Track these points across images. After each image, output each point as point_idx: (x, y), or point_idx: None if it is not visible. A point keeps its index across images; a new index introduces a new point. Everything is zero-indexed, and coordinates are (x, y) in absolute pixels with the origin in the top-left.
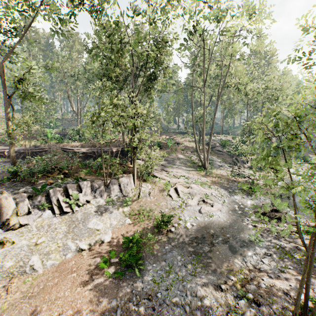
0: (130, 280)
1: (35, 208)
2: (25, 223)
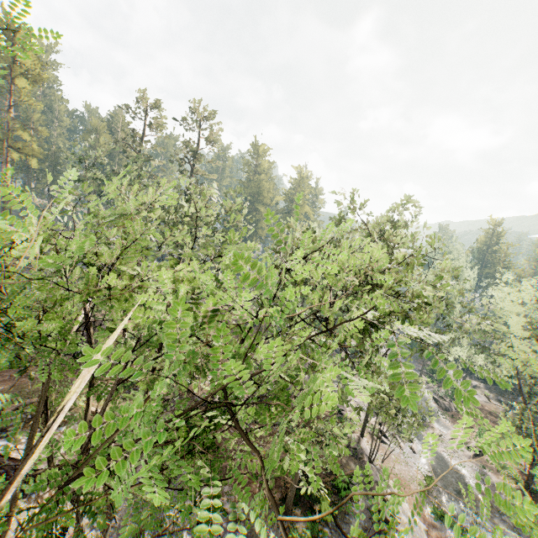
0: None
1: None
2: None
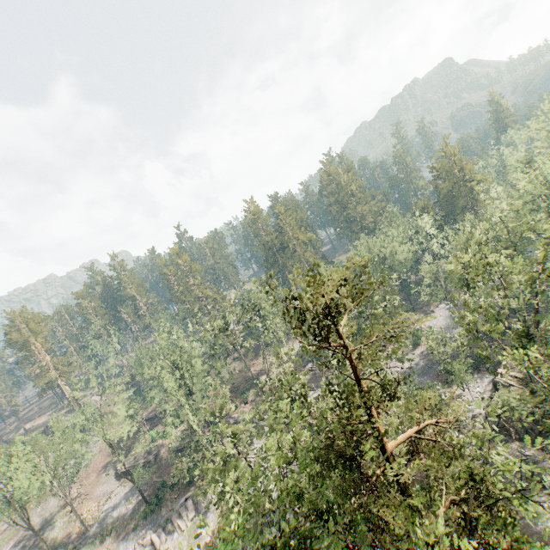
0: None
1: (169, 534)
2: (167, 546)
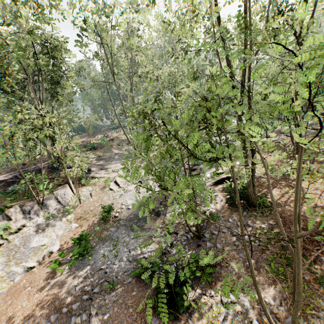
0: (84, 266)
1: None
2: None
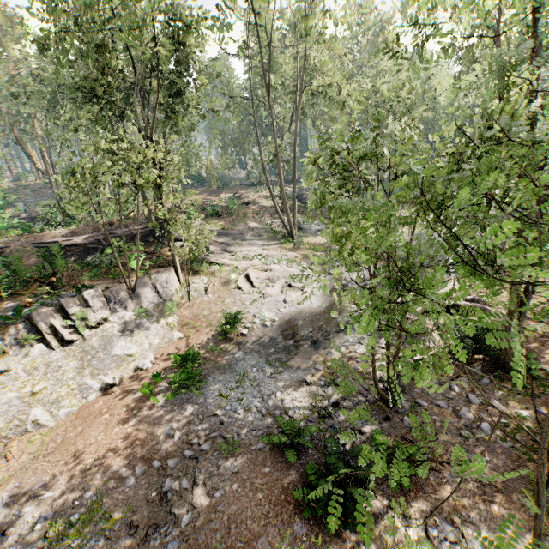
0: (188, 402)
1: (15, 345)
2: (4, 369)
